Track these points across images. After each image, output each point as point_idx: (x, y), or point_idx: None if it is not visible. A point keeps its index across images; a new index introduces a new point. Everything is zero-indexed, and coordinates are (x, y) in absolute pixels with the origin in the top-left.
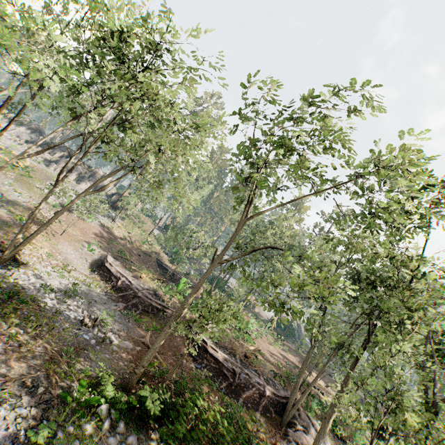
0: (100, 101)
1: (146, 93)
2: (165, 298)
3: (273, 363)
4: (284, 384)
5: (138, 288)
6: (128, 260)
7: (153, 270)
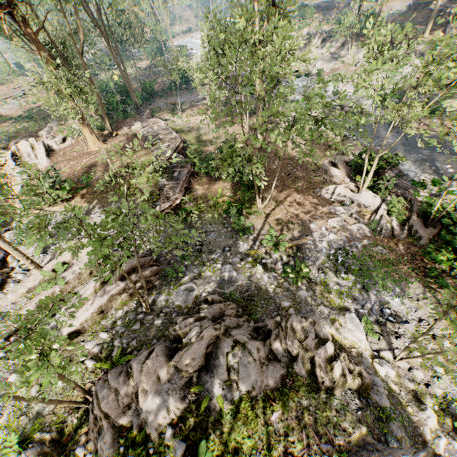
0: None
1: None
2: None
3: None
4: None
5: None
6: None
7: None
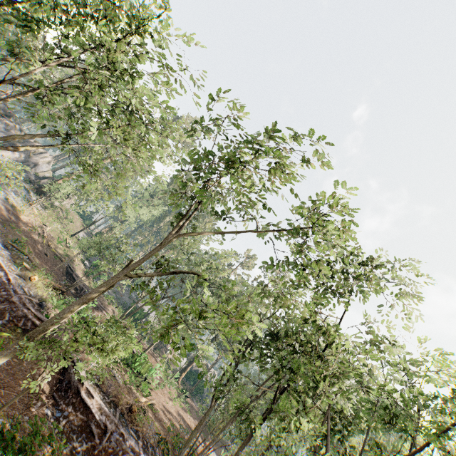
0: (53, 49)
1: (110, 62)
2: (52, 313)
3: (164, 423)
4: (167, 453)
5: (17, 291)
6: (25, 254)
7: (56, 276)
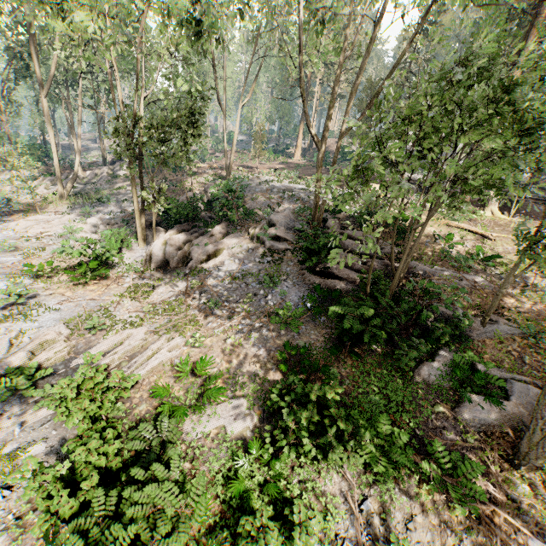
0: None
1: None
2: None
3: None
4: None
5: None
6: None
7: None
